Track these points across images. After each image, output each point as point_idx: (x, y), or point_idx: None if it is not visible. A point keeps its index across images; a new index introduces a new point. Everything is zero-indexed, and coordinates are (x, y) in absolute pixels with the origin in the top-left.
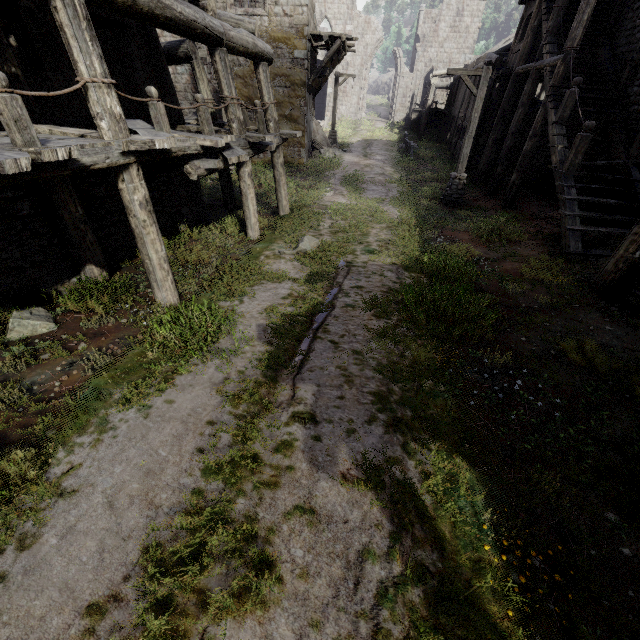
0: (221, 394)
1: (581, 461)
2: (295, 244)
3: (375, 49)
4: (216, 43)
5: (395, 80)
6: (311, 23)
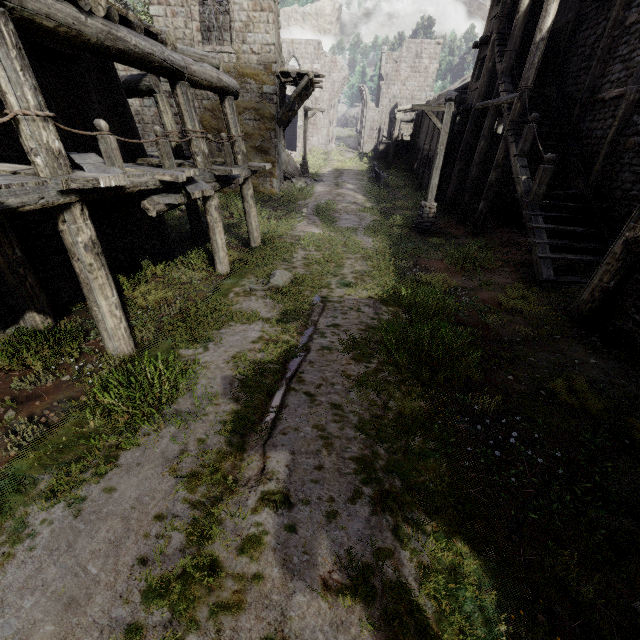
0: (175, 474)
1: (594, 531)
2: (266, 279)
3: (342, 86)
4: (177, 77)
5: (362, 114)
6: (279, 61)
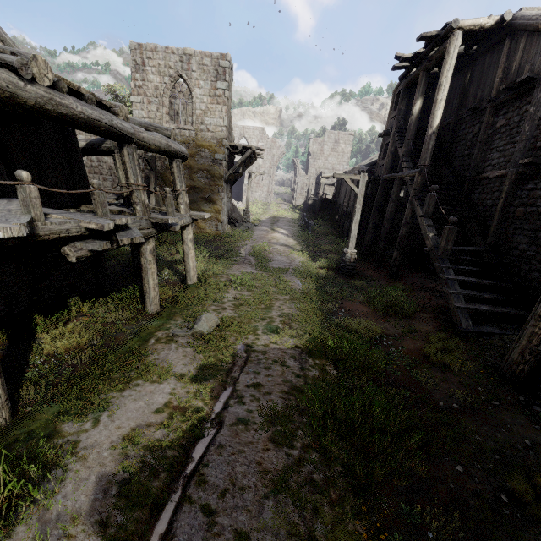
0: None
1: None
2: (192, 323)
3: (280, 158)
4: (124, 140)
5: (295, 178)
6: (229, 138)
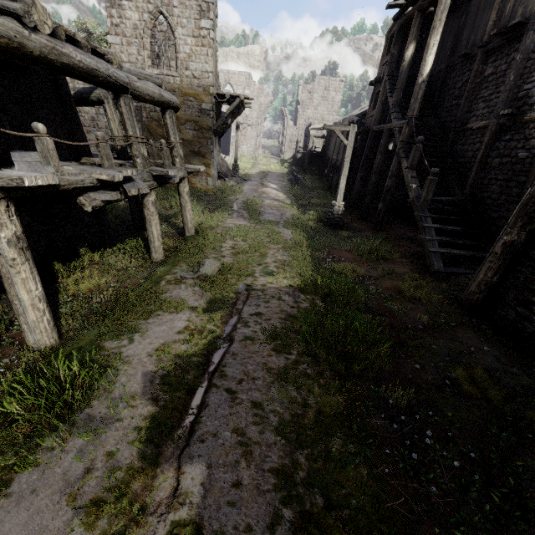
0: (72, 505)
1: None
2: (197, 268)
3: (267, 107)
4: (121, 90)
5: (283, 130)
6: (216, 85)
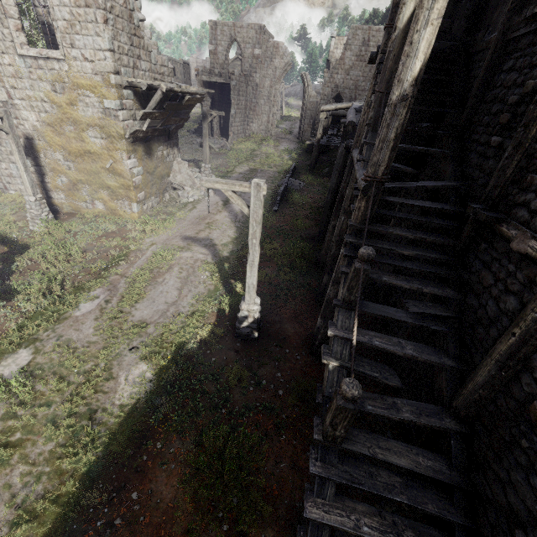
0: None
1: None
2: None
3: (284, 72)
4: None
5: (303, 102)
6: (140, 65)
